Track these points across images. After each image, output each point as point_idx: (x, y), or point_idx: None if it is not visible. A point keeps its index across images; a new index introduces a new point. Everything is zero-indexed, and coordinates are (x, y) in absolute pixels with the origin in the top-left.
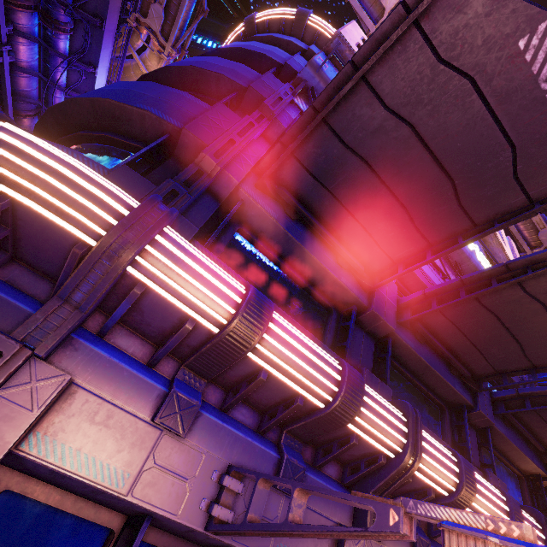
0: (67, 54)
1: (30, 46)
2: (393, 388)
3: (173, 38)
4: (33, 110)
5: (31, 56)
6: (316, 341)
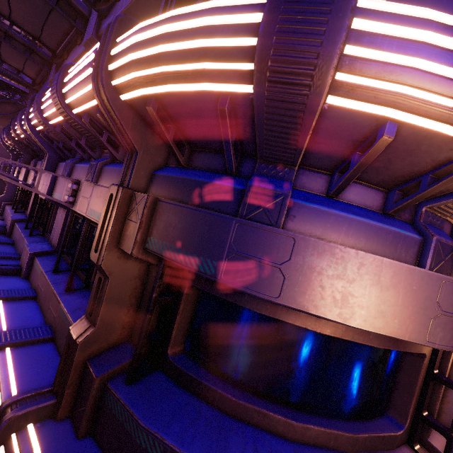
0: None
1: None
2: None
3: None
4: None
5: None
6: None
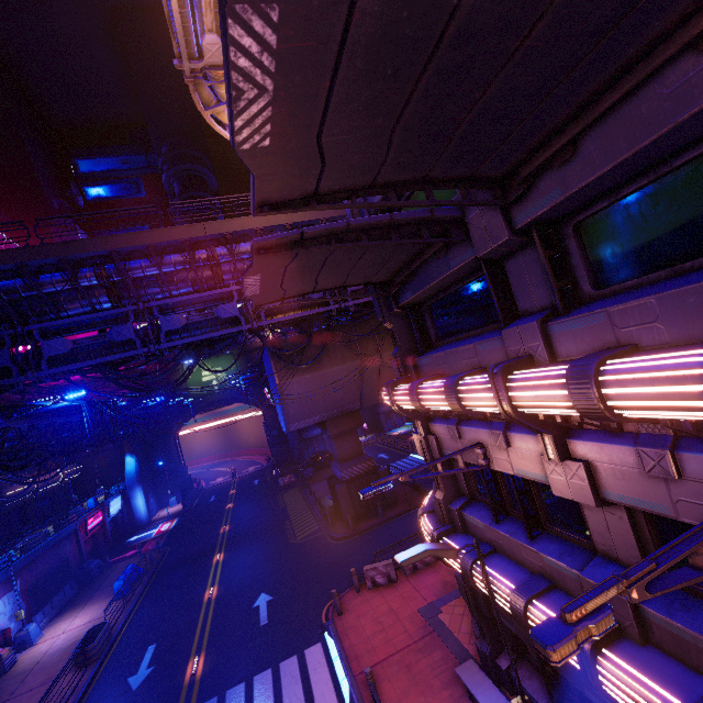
0: None
1: None
2: (632, 238)
3: None
4: None
5: None
6: (470, 347)
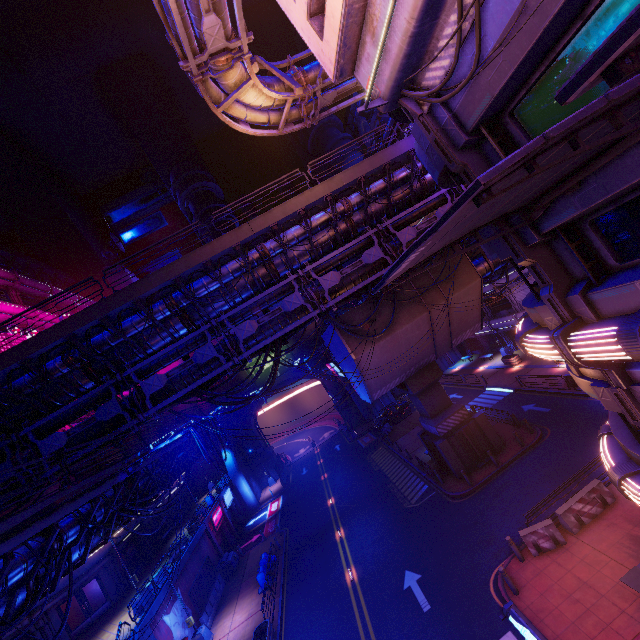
0: None
1: None
2: None
3: None
4: None
5: None
6: None
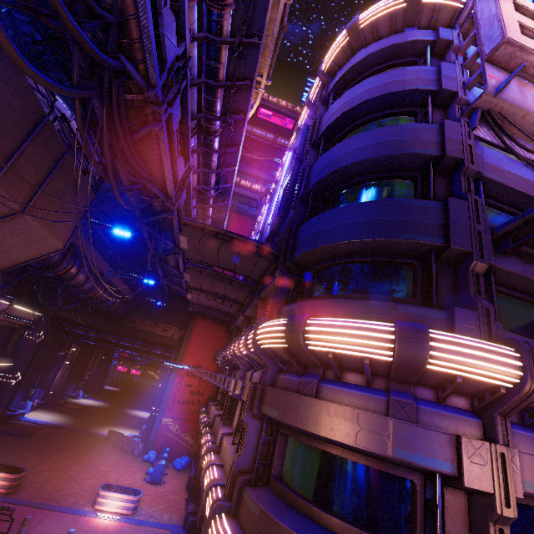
0: (218, 146)
1: (195, 154)
2: None
3: (267, 72)
4: (196, 191)
5: (195, 160)
6: None
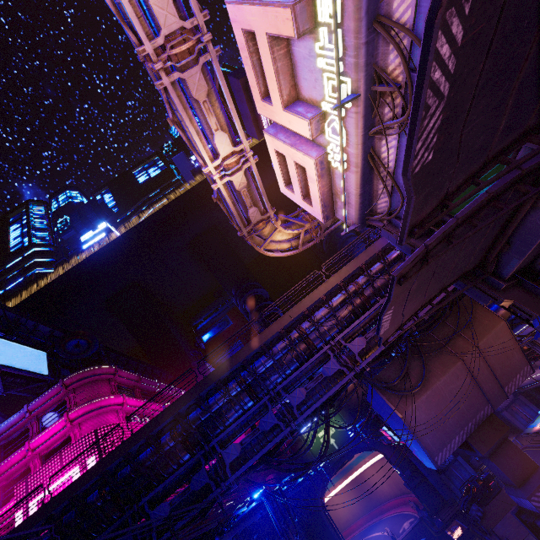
0: None
1: None
2: None
3: None
4: None
5: None
6: None
